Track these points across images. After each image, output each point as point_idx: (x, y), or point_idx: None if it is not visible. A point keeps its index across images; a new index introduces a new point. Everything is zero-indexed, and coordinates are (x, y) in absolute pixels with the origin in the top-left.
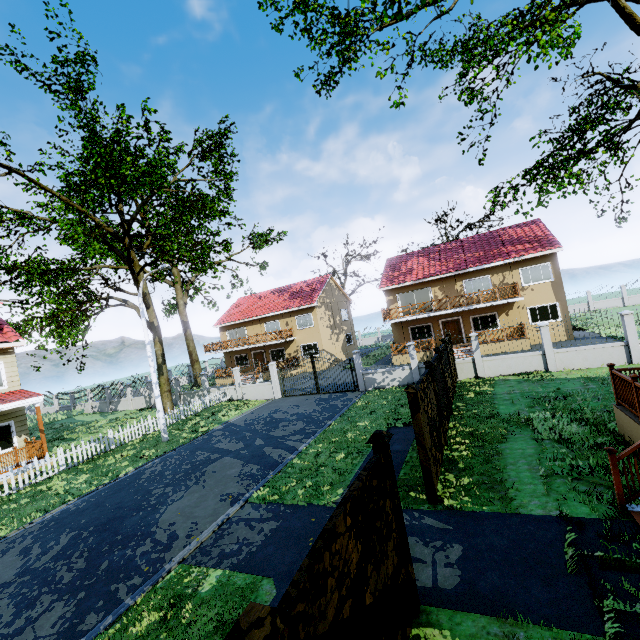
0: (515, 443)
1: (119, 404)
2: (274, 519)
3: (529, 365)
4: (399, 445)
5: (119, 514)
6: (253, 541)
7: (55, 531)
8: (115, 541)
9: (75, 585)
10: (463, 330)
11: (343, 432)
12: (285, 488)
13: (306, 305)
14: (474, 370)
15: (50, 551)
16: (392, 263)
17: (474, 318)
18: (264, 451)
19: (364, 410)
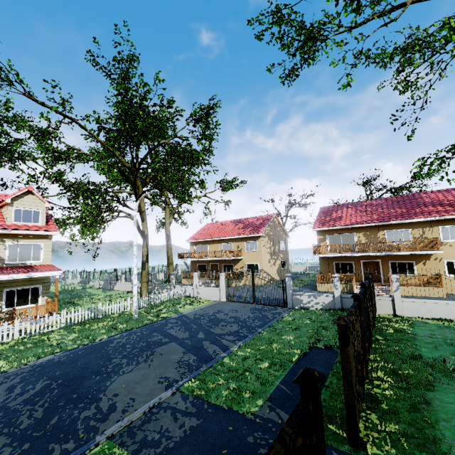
0: (445, 394)
1: (115, 285)
2: (196, 416)
3: (449, 313)
4: (319, 366)
5: (83, 374)
6: (173, 435)
7: (37, 376)
8: (70, 398)
9: (26, 433)
10: (381, 271)
11: (270, 342)
12: (212, 385)
13: (254, 234)
14: (392, 308)
15: (25, 394)
16: (325, 210)
17: (392, 263)
18: (203, 344)
19: (290, 325)
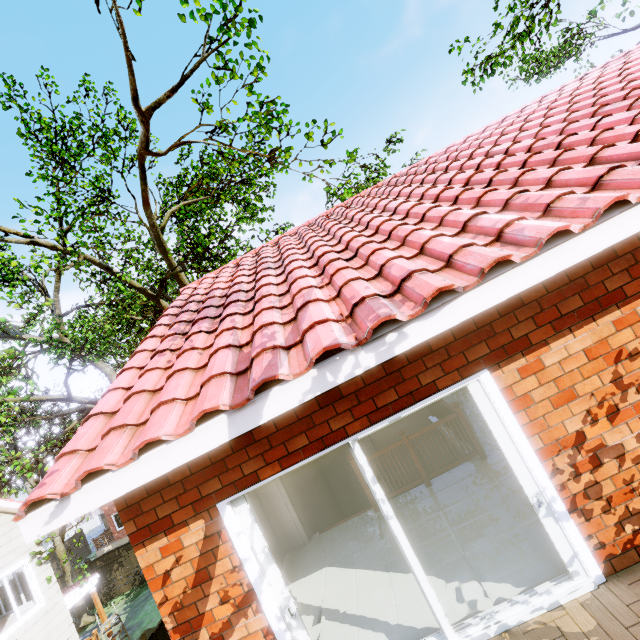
0: None
1: None
2: None
3: None
4: None
5: None
6: None
7: None
8: None
9: None
10: None
11: None
12: None
13: None
14: None
15: None
16: None
17: None
18: None
19: None
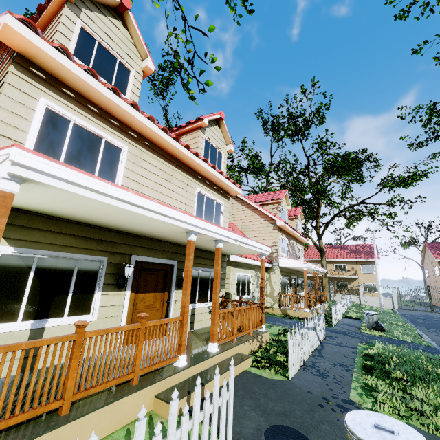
0: None
1: None
2: None
3: None
4: None
5: None
6: None
7: None
8: None
9: None
10: None
11: None
12: None
13: (373, 259)
14: None
15: None
16: (434, 246)
17: None
18: None
19: None
